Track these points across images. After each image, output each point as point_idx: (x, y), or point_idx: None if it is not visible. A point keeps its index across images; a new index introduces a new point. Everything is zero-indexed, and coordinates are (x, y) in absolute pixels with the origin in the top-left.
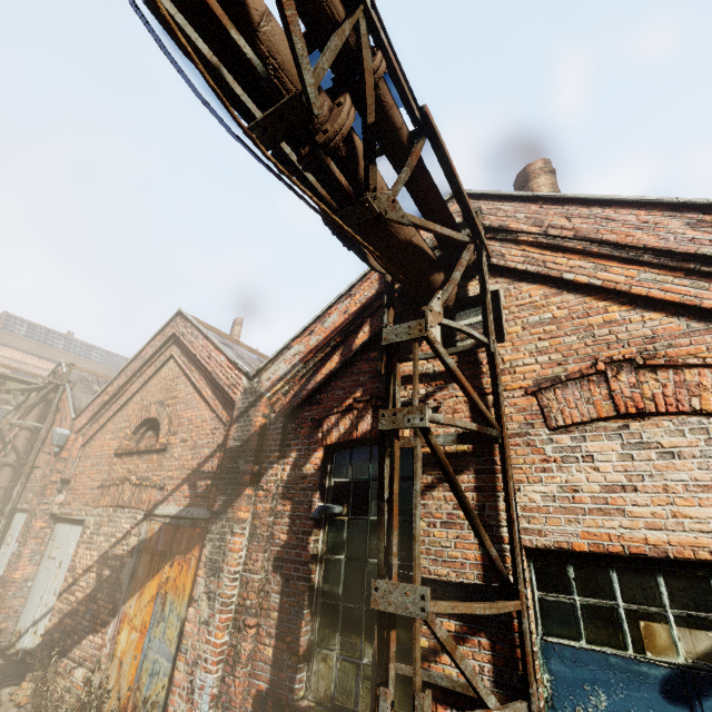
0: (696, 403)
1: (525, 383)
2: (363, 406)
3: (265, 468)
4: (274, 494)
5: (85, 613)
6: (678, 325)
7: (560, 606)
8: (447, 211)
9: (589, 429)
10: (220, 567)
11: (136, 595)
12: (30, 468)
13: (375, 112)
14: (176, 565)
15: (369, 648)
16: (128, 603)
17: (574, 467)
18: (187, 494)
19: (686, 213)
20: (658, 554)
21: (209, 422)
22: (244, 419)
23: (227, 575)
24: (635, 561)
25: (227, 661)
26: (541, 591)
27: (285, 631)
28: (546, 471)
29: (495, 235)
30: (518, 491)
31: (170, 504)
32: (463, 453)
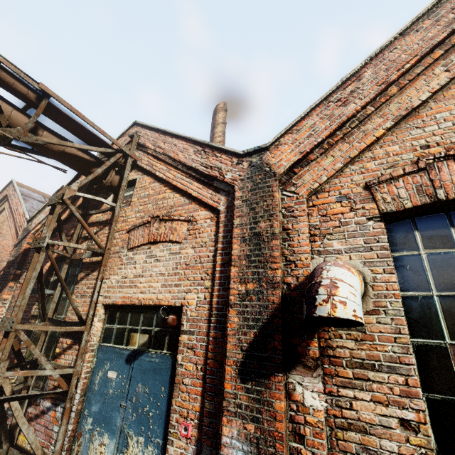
0: (171, 237)
1: (128, 227)
2: (69, 238)
3: (23, 272)
4: None
5: None
6: (182, 200)
7: (110, 330)
8: (91, 136)
9: (139, 249)
10: None
11: None
12: None
13: (4, 86)
14: None
15: (44, 357)
16: None
17: (129, 267)
18: None
19: (196, 145)
20: (139, 303)
21: (10, 247)
22: (19, 245)
23: None
24: (138, 308)
25: None
26: (106, 324)
27: (12, 353)
28: (120, 269)
29: (142, 148)
30: (109, 279)
31: None
32: (98, 261)
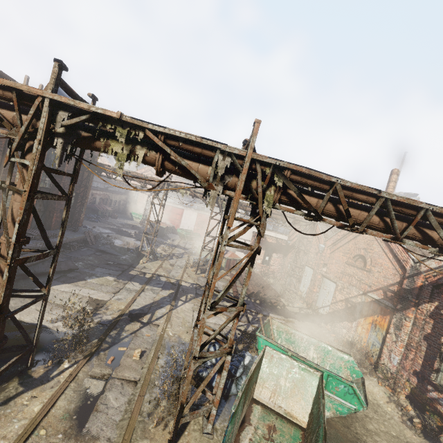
0: None
1: None
2: None
3: (421, 303)
4: (425, 314)
5: (342, 314)
6: None
7: None
8: None
9: None
10: (400, 328)
11: (362, 318)
12: (307, 251)
13: None
14: (379, 317)
15: None
16: (360, 319)
17: None
18: (382, 294)
19: None
20: None
21: (391, 269)
22: (411, 279)
23: (403, 332)
24: None
25: (402, 356)
26: None
27: (427, 359)
28: None
29: None
30: None
31: (374, 294)
32: None
